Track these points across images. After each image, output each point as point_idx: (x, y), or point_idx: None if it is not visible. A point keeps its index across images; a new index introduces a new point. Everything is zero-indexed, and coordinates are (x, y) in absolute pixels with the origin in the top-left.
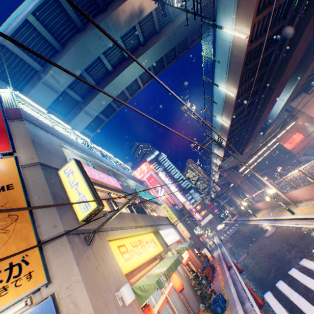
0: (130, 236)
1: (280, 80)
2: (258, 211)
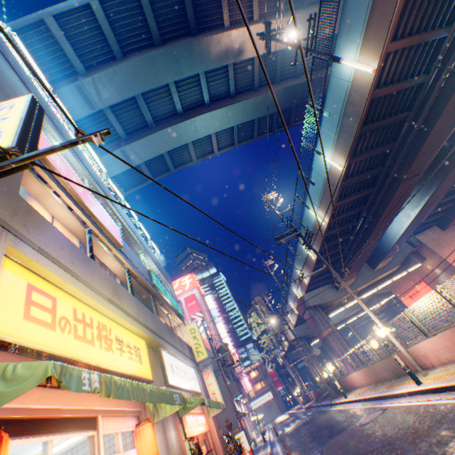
0: (84, 302)
1: (411, 166)
2: (351, 390)
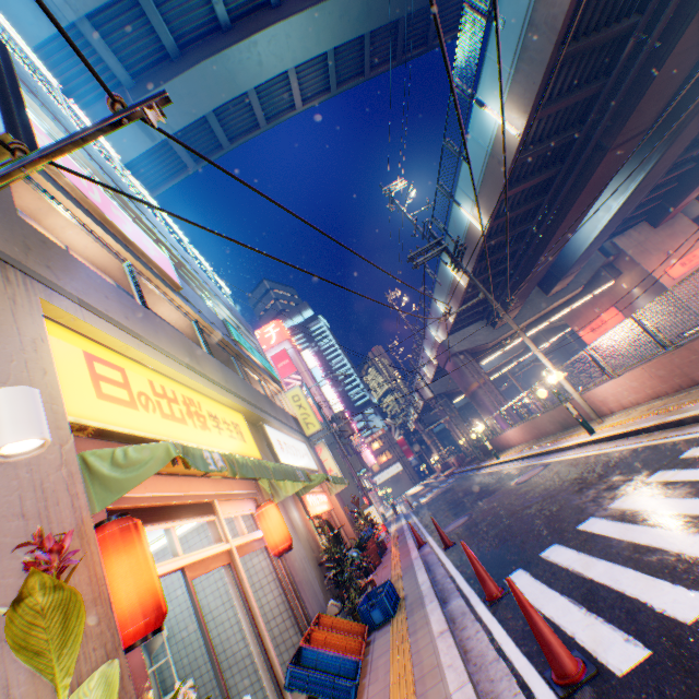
0: (159, 372)
1: (627, 123)
2: (504, 451)
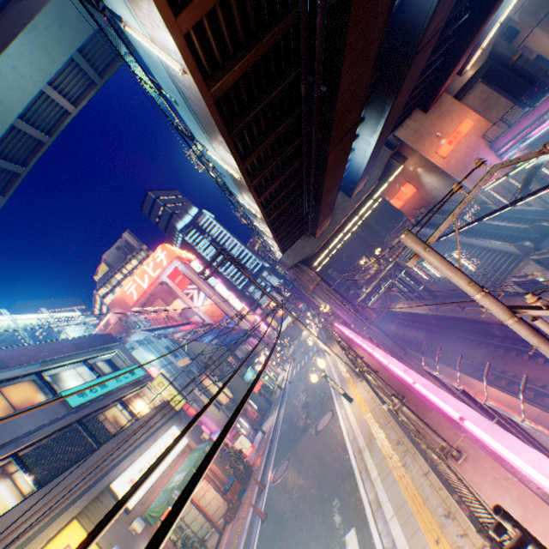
0: None
1: (333, 135)
2: None
